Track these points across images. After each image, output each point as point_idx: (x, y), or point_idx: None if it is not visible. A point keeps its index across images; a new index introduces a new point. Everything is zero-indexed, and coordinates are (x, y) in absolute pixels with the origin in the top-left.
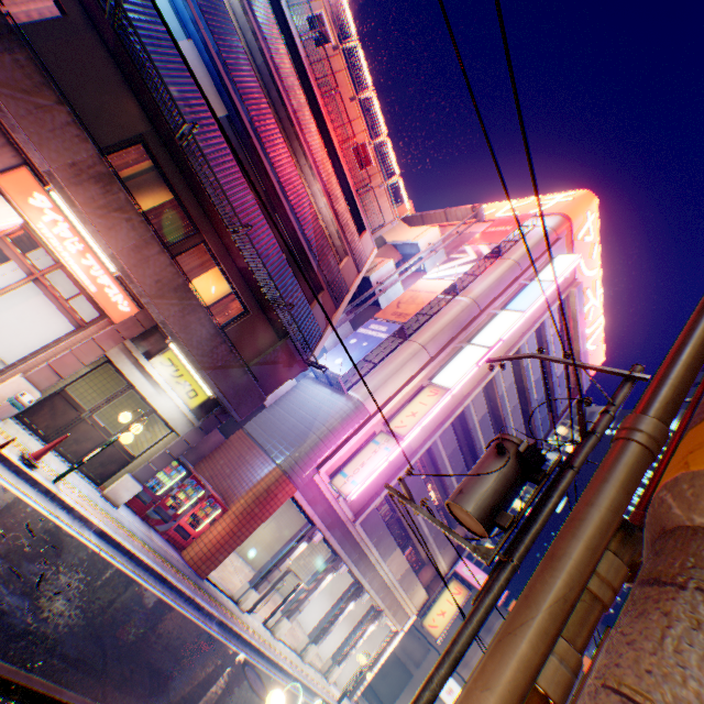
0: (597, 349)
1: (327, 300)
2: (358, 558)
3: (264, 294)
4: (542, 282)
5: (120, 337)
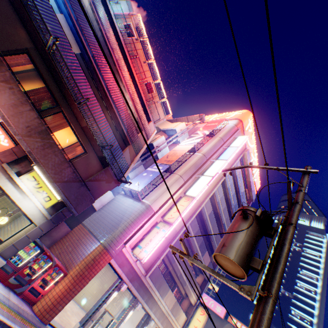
0: (257, 180)
1: (131, 150)
2: (147, 298)
3: (96, 141)
4: (233, 147)
5: None
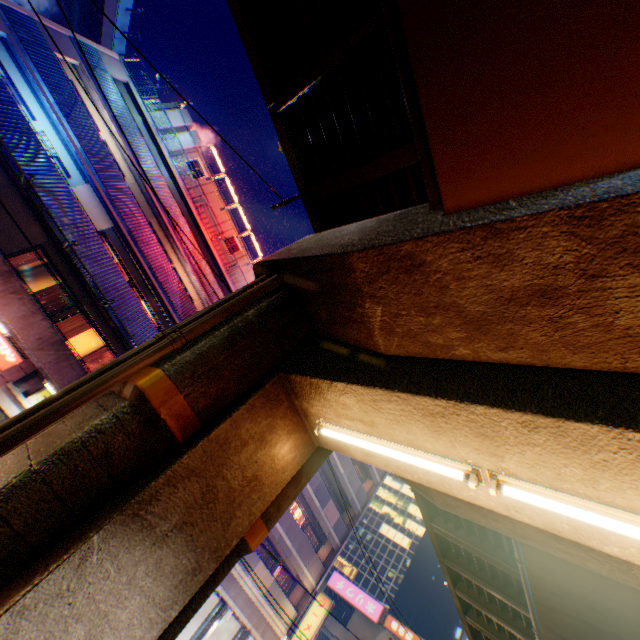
0: None
1: None
2: None
3: (129, 344)
4: None
5: (4, 380)
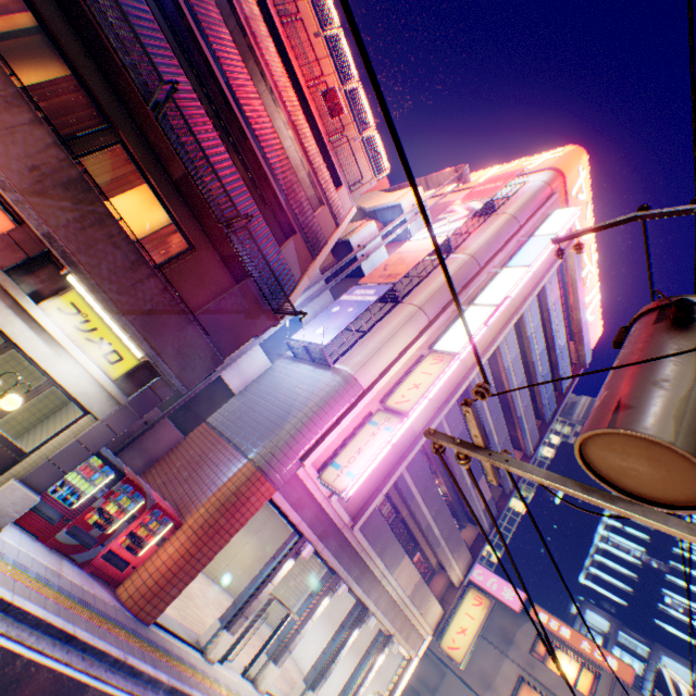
0: (595, 320)
1: (300, 246)
2: (359, 573)
3: (211, 214)
4: (544, 236)
5: None
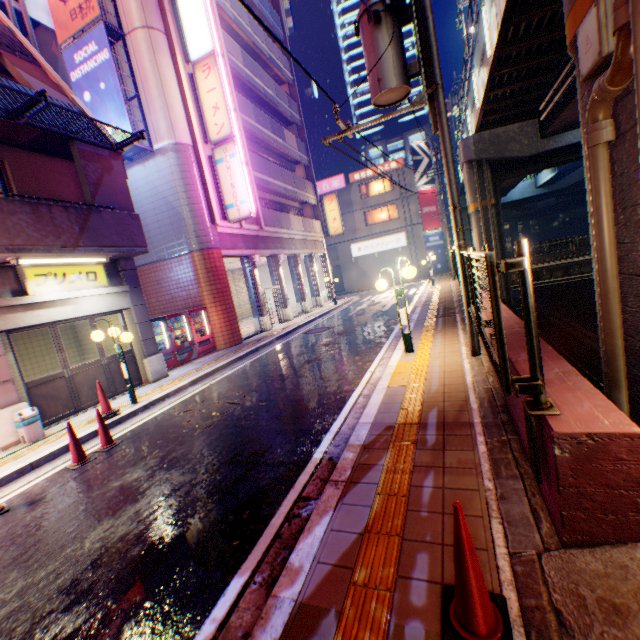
0: None
1: (22, 66)
2: (281, 245)
3: None
4: None
5: None
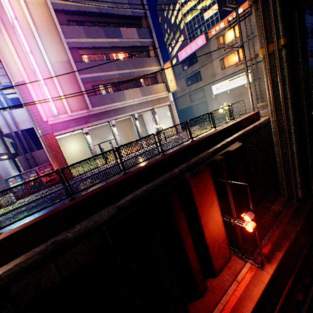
0: None
1: None
2: (115, 113)
3: None
4: None
5: None
